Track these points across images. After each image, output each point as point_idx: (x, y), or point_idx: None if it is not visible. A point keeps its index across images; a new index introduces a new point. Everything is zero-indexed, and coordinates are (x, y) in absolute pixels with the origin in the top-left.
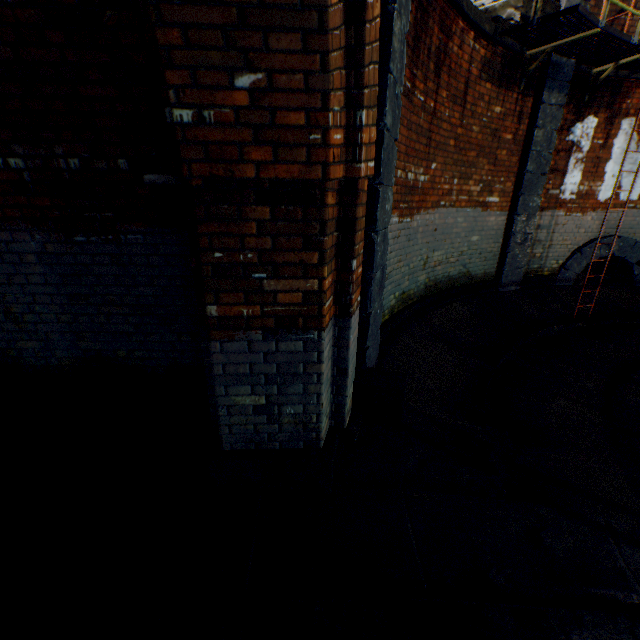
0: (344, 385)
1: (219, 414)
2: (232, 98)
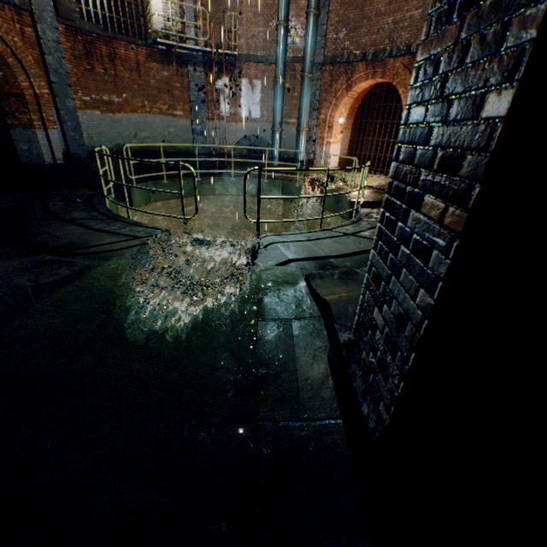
0: (53, 150)
1: (18, 151)
2: (0, 77)
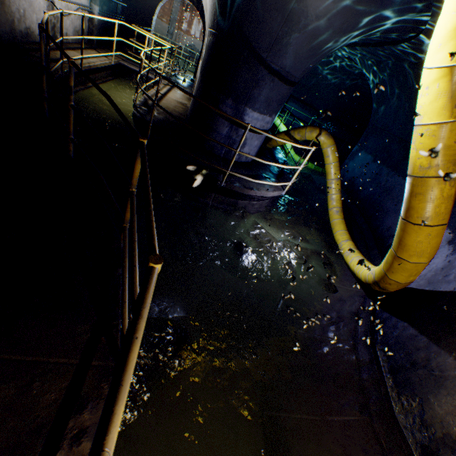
0: None
1: None
2: None
